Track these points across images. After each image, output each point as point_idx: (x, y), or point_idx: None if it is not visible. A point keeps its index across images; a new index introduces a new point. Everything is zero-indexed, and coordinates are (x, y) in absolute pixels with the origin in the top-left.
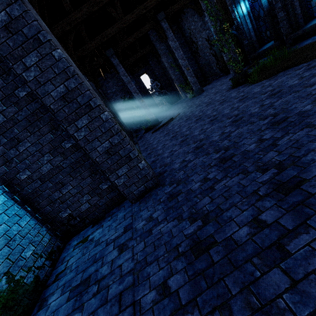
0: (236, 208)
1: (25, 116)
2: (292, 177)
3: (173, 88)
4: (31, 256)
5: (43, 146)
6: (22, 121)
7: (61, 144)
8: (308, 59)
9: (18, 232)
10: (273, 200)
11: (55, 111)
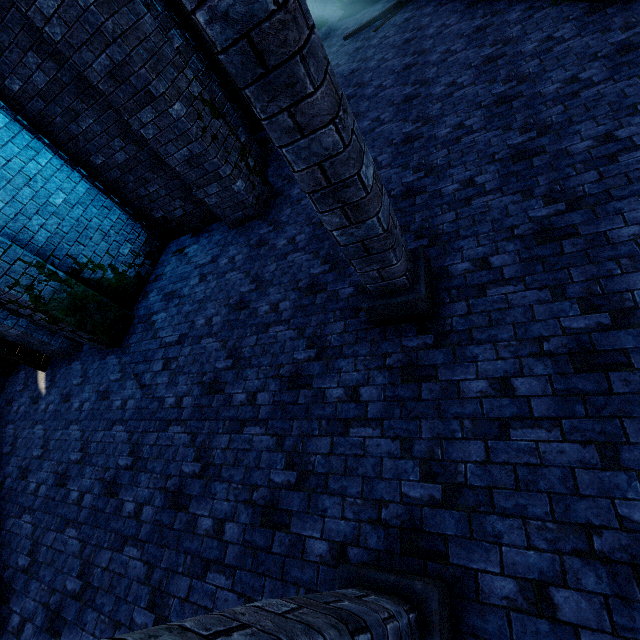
0: (278, 288)
1: (71, 78)
2: (325, 283)
3: None
4: (129, 253)
5: (109, 127)
6: (71, 86)
7: (131, 129)
8: None
9: (111, 228)
10: (298, 295)
11: (106, 94)
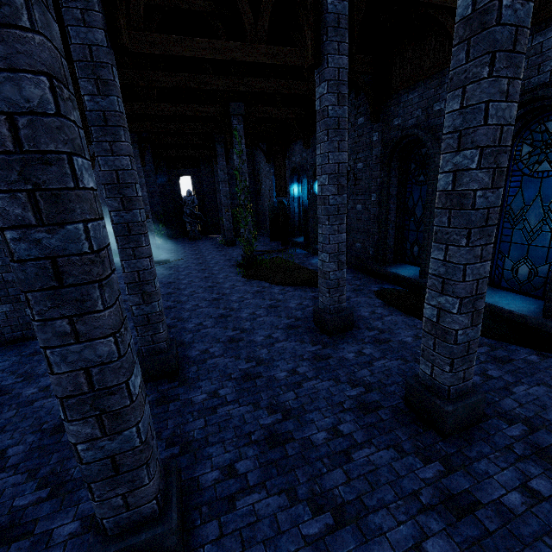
0: None
1: None
2: None
3: (218, 215)
4: None
5: None
6: None
7: None
8: (274, 281)
9: None
10: None
11: None
